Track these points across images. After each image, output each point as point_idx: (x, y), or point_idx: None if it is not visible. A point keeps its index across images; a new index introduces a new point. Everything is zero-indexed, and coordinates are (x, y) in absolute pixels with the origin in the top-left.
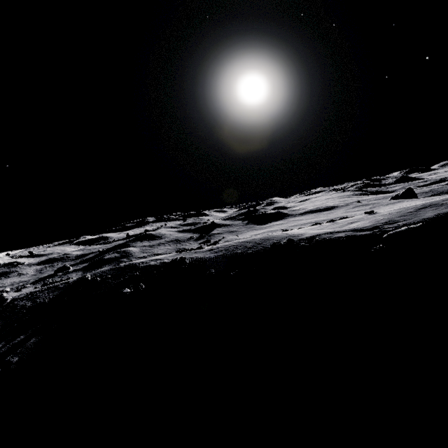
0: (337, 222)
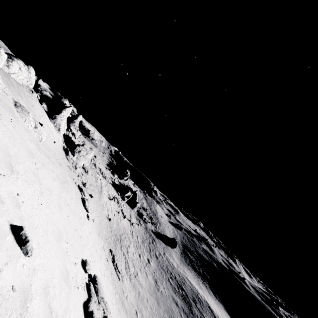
0: None
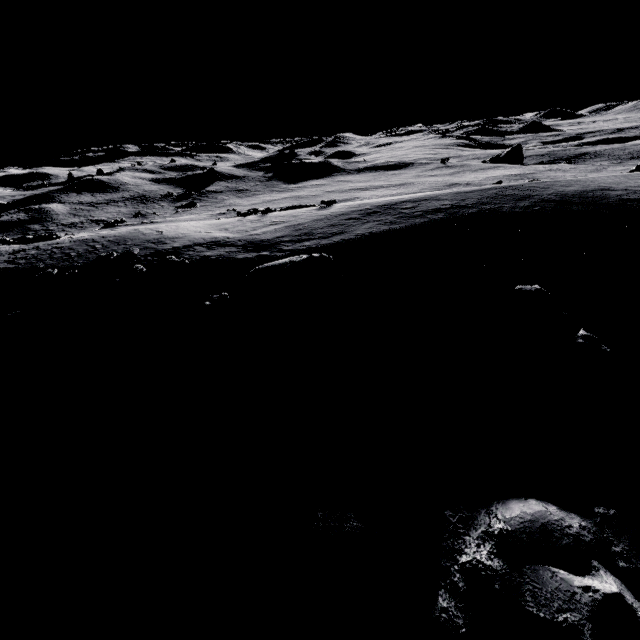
0: (267, 216)
